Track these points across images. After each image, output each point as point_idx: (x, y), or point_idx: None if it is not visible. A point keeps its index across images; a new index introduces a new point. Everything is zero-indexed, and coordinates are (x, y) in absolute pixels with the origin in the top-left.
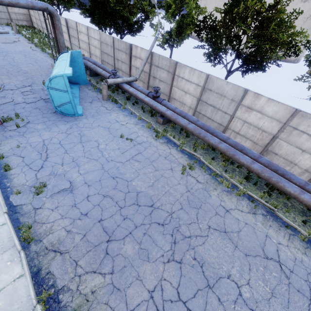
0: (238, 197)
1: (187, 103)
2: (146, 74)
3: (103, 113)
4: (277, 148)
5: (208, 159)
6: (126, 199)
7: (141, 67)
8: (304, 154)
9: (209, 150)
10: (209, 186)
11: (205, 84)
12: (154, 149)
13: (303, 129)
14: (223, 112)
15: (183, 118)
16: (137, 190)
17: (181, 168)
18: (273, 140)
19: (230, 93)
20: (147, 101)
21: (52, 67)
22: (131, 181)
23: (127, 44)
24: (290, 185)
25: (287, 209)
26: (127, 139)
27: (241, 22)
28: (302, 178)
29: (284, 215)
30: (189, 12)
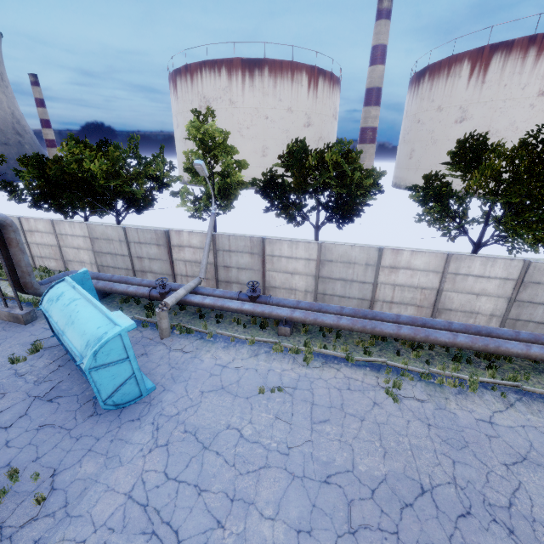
0: (476, 393)
1: (300, 287)
2: (208, 266)
3: (186, 363)
4: (448, 303)
5: (393, 357)
6: (384, 509)
7: (205, 259)
8: (480, 298)
9: (379, 342)
10: (438, 399)
11: (320, 255)
12: (323, 384)
13: (465, 271)
14: (361, 283)
15: (325, 314)
16: (378, 476)
17: (385, 393)
18: (440, 294)
19: (360, 257)
20: (251, 309)
21: (0, 315)
22: (354, 467)
23: (158, 232)
24: (512, 344)
25: (526, 376)
26: (271, 391)
27: (317, 174)
28: (492, 325)
29: (530, 386)
30: (226, 169)
